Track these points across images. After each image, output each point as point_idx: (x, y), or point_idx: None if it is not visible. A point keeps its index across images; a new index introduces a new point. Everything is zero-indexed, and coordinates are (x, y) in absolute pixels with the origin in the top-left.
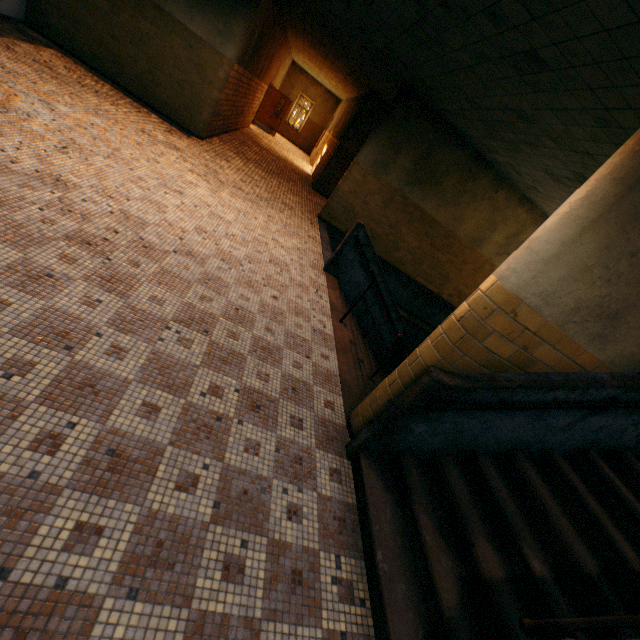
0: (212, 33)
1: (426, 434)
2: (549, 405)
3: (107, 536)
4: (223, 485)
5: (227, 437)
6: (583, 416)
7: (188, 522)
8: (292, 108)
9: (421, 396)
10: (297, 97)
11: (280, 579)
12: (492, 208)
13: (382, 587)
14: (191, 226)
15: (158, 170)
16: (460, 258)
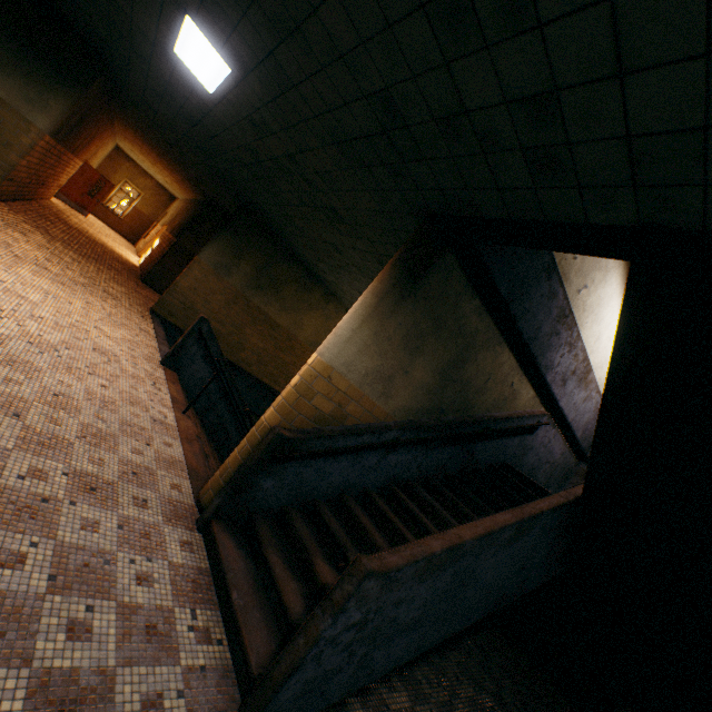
0: (18, 97)
1: (274, 489)
2: (360, 446)
3: None
4: (58, 560)
5: (58, 517)
6: (384, 455)
7: (18, 595)
8: (114, 191)
9: (268, 450)
10: (121, 182)
11: (134, 633)
12: (326, 317)
13: (239, 617)
14: None
15: None
16: (303, 359)
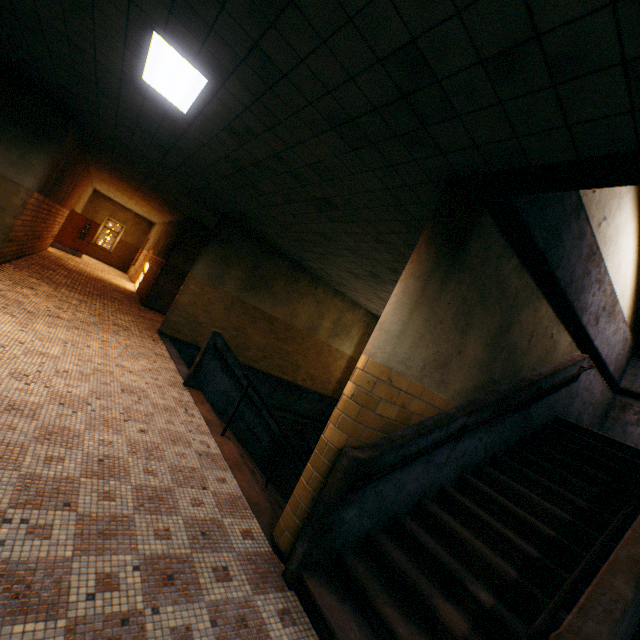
0: (2, 163)
1: (356, 517)
2: (434, 446)
3: None
4: None
5: None
6: (453, 447)
7: None
8: (99, 230)
9: (345, 479)
10: (104, 220)
11: None
12: (317, 301)
13: None
14: (3, 372)
15: None
16: (304, 345)
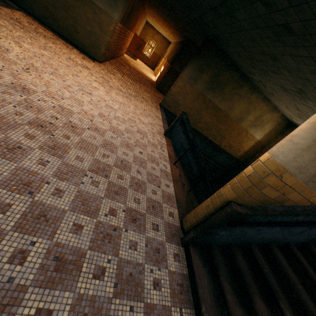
0: (107, 5)
1: (225, 235)
2: (295, 224)
3: (54, 315)
4: (118, 272)
5: (119, 240)
6: (310, 228)
7: (100, 299)
8: (145, 46)
9: (226, 218)
10: (148, 40)
11: None
12: (249, 103)
13: None
14: (96, 113)
15: (78, 81)
16: (231, 127)
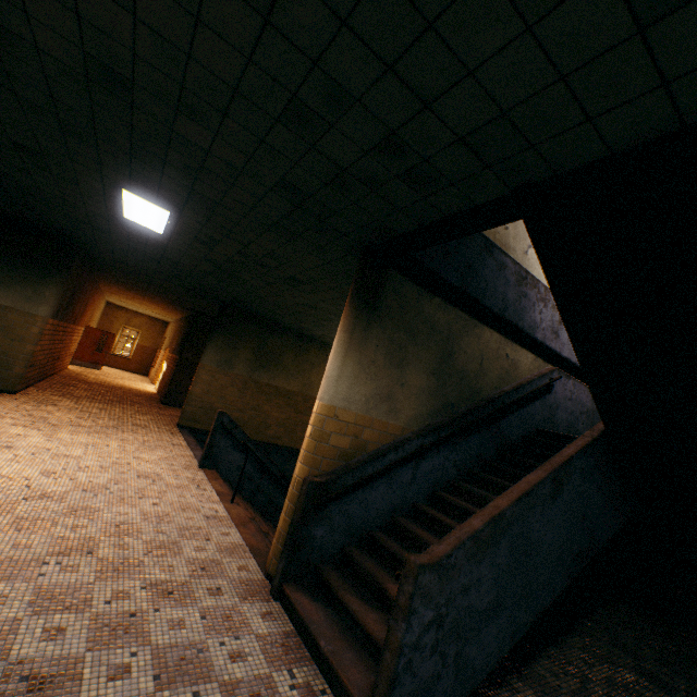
0: (20, 300)
1: (327, 535)
2: (388, 465)
3: None
4: (158, 661)
5: (148, 625)
6: (415, 466)
7: None
8: (116, 339)
9: (307, 500)
10: (120, 329)
11: None
12: None
13: (332, 662)
14: (35, 472)
15: None
16: None
